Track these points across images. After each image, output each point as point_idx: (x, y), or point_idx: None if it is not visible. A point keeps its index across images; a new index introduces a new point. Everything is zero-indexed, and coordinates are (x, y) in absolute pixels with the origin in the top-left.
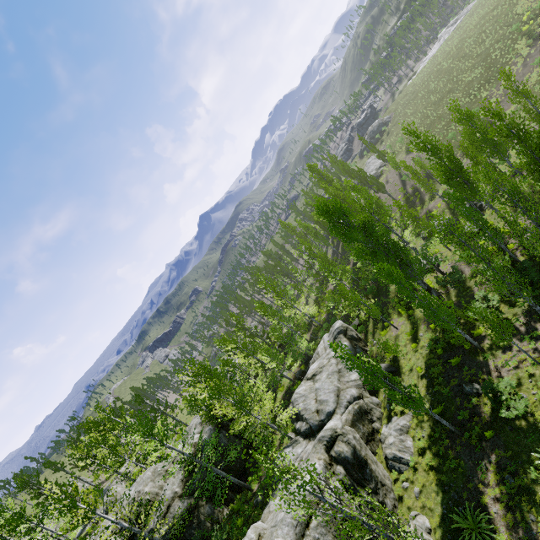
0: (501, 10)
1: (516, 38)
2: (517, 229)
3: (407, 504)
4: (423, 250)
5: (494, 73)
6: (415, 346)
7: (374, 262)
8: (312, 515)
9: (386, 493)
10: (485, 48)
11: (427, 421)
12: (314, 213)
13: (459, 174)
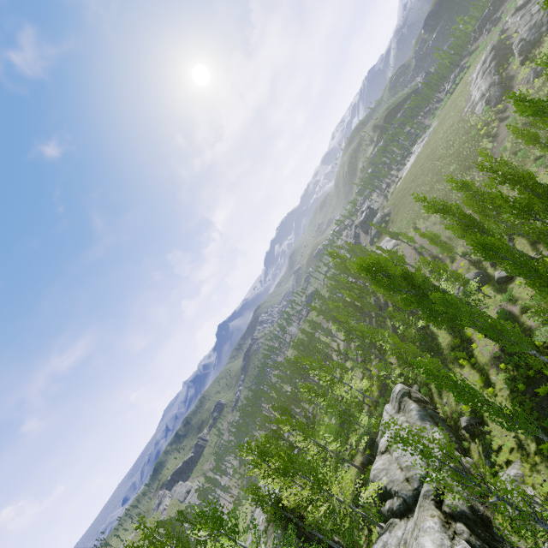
0: (458, 125)
1: (478, 139)
2: (546, 239)
3: None
4: (465, 293)
5: (470, 163)
6: (492, 390)
7: (422, 307)
8: None
9: None
10: (455, 149)
11: (541, 462)
12: (343, 291)
13: (474, 224)
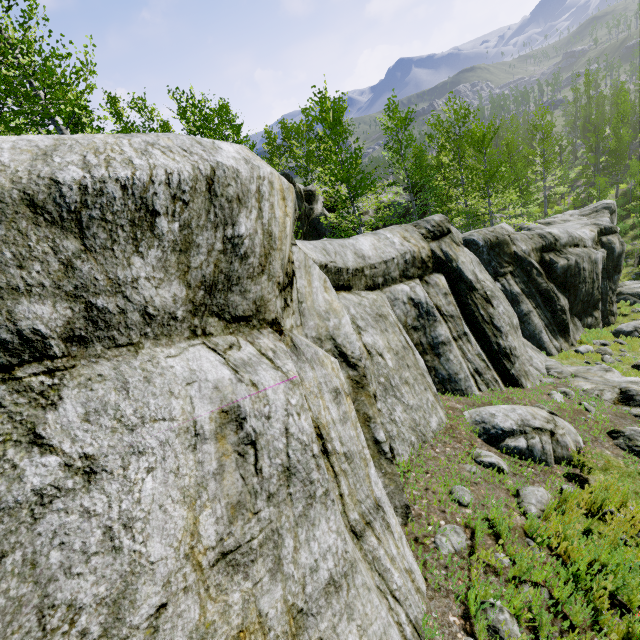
0: None
1: None
2: None
3: (635, 317)
4: None
5: None
6: None
7: None
8: (578, 246)
9: (616, 303)
10: None
11: None
12: None
13: None
